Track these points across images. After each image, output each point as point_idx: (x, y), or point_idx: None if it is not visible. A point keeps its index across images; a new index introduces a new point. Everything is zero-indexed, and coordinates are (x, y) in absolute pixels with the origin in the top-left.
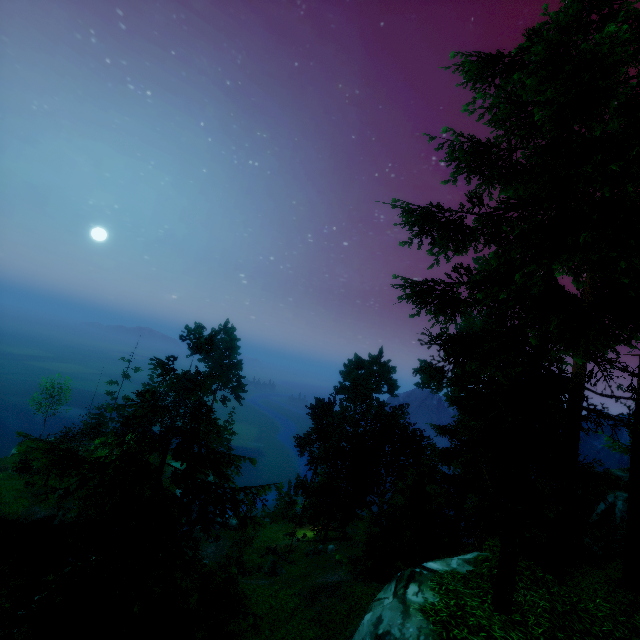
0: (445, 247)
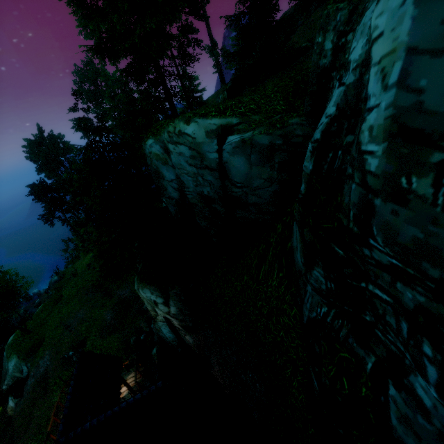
0: (103, 22)
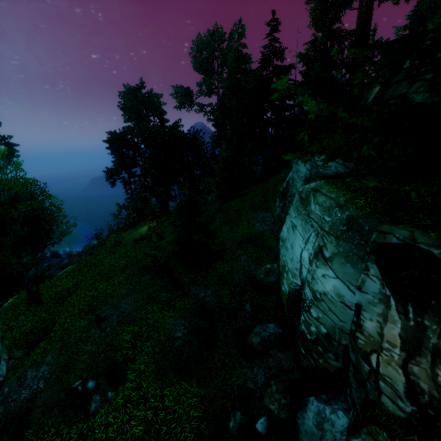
0: None
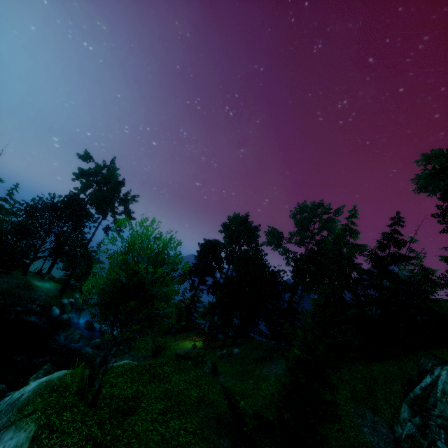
0: None
